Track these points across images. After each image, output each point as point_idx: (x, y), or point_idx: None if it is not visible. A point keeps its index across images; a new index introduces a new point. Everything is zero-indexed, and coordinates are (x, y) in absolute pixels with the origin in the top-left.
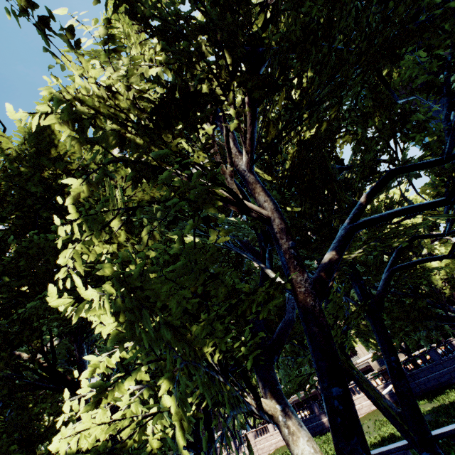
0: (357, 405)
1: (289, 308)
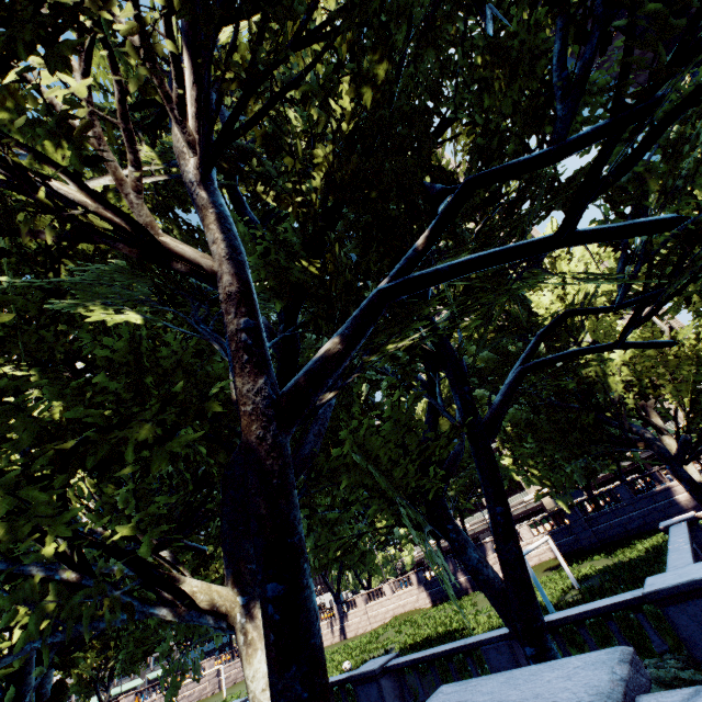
0: None
1: (310, 435)
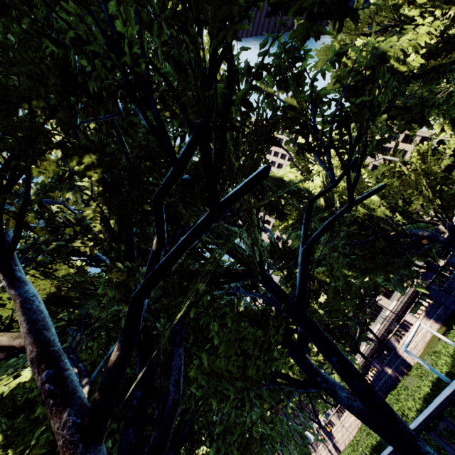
0: (411, 344)
1: (170, 387)
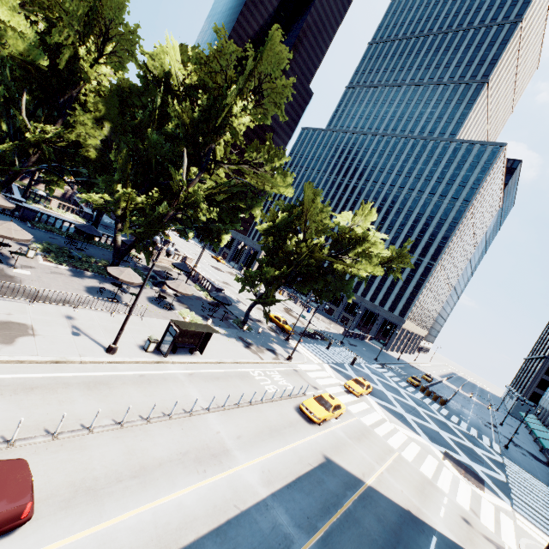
0: None
1: None
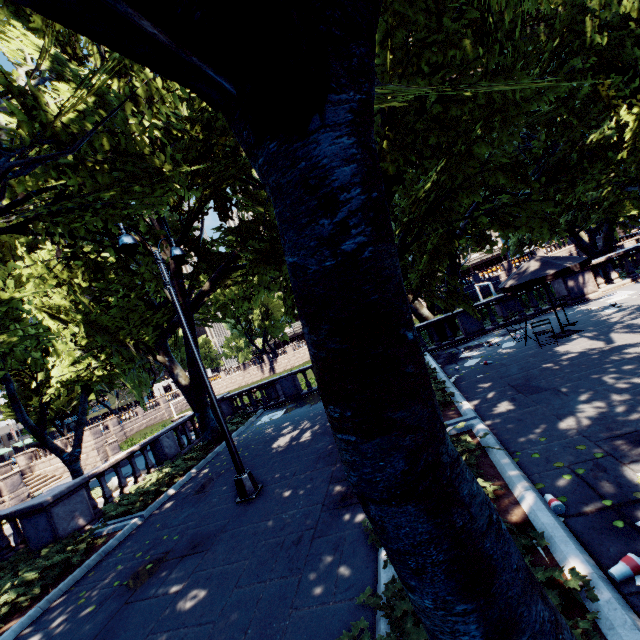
0: None
1: None
